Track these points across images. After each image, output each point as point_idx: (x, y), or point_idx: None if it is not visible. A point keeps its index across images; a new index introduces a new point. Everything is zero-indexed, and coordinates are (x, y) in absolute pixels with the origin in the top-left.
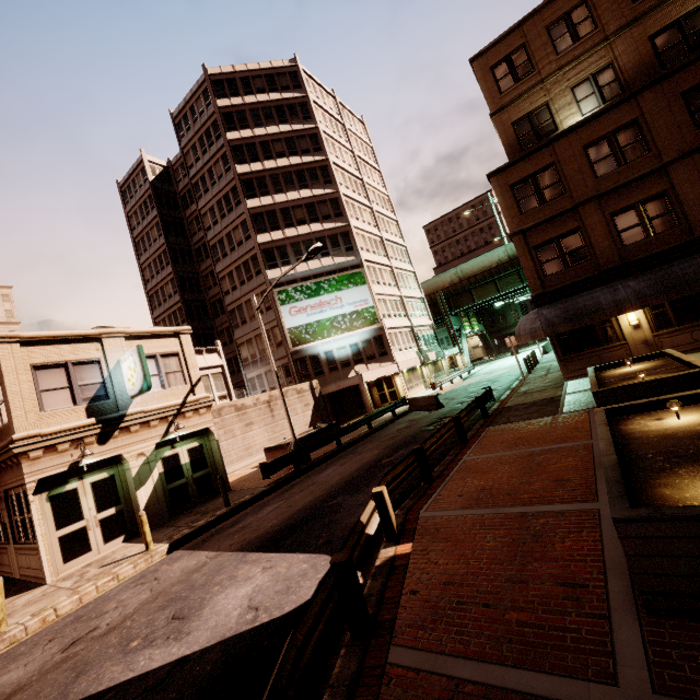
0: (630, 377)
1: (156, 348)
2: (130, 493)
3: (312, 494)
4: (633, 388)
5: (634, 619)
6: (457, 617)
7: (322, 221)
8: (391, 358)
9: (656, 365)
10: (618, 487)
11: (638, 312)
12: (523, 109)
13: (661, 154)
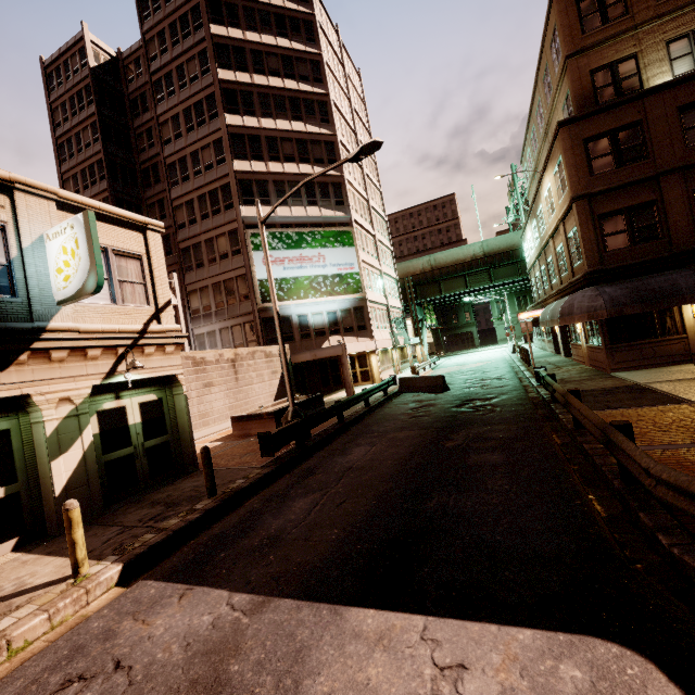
0: None
1: (108, 238)
2: (37, 464)
3: (368, 486)
4: None
5: None
6: None
7: (313, 164)
8: (369, 333)
9: None
10: None
11: None
12: (606, 57)
13: None
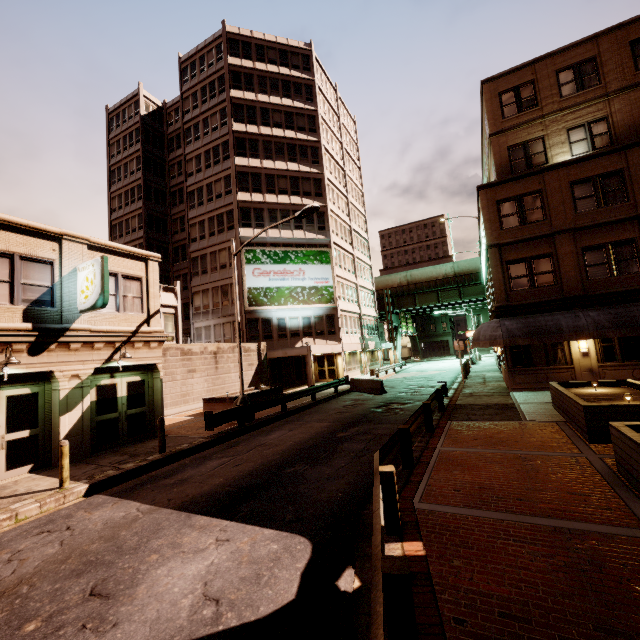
0: (605, 398)
1: (120, 267)
2: (52, 417)
3: (263, 456)
4: (627, 409)
5: None
6: None
7: (302, 196)
8: (338, 338)
9: (625, 392)
10: None
11: (589, 341)
12: (520, 137)
13: (637, 205)
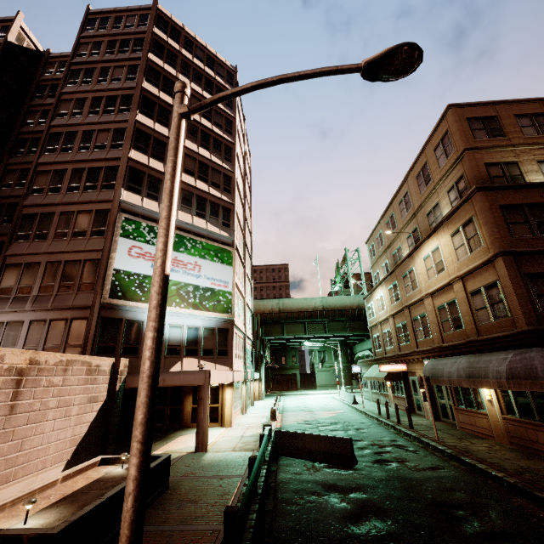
0: None
1: None
2: None
3: None
4: None
5: None
6: None
7: (209, 185)
8: (229, 361)
9: None
10: None
11: None
12: (495, 158)
13: None
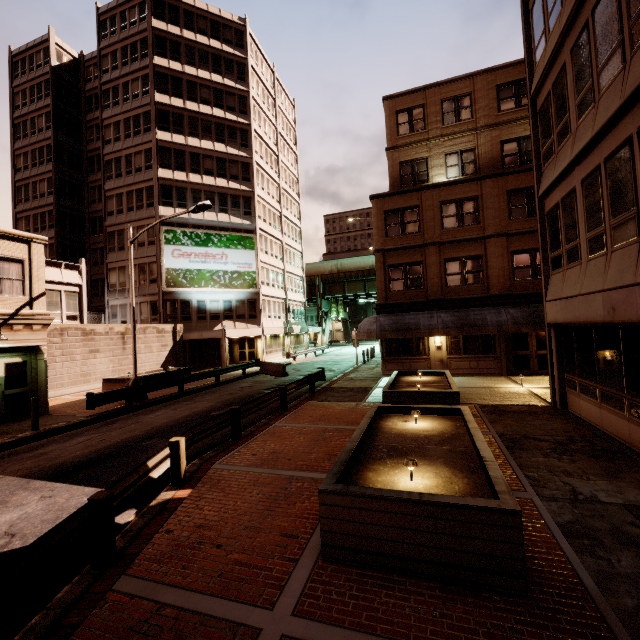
0: (414, 385)
1: None
2: None
3: (130, 432)
4: (409, 394)
5: (313, 563)
6: (192, 554)
7: (229, 179)
8: (258, 322)
9: (435, 380)
10: (339, 467)
11: (442, 337)
12: (410, 155)
13: (485, 228)
